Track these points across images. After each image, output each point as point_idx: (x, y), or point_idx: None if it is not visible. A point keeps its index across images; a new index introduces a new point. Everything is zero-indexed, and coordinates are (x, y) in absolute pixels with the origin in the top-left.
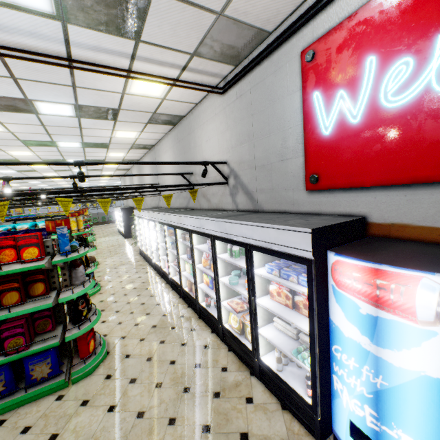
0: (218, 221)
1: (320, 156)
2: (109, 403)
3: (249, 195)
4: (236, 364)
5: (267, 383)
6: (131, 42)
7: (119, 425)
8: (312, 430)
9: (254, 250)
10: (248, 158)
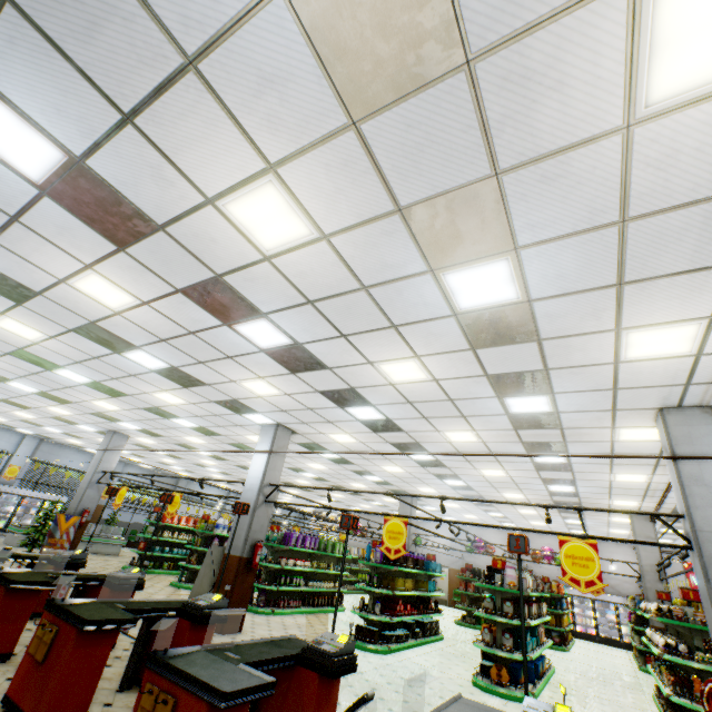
0: None
1: None
2: None
3: None
4: None
5: None
6: None
7: None
8: None
9: None
10: None
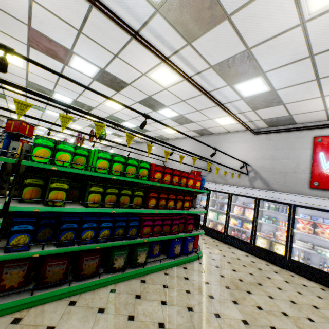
0: (266, 191)
1: (320, 176)
2: (230, 268)
3: (265, 183)
4: (270, 263)
5: (294, 271)
6: (250, 110)
7: (247, 276)
8: (328, 285)
9: (297, 206)
10: (269, 166)
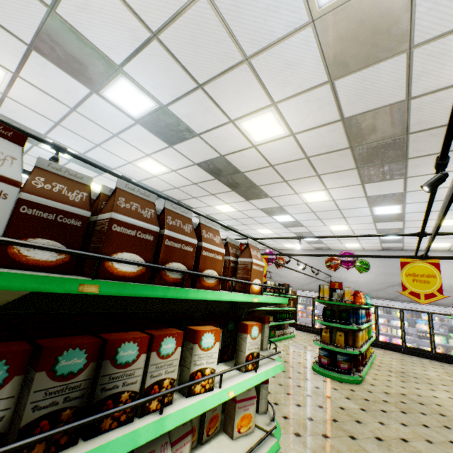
0: None
1: None
2: None
3: None
4: None
5: None
6: None
7: None
8: None
9: None
10: None
